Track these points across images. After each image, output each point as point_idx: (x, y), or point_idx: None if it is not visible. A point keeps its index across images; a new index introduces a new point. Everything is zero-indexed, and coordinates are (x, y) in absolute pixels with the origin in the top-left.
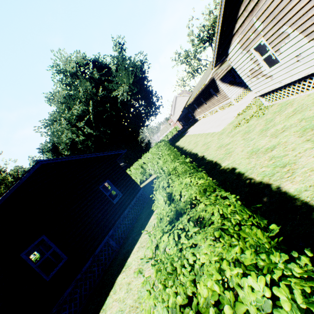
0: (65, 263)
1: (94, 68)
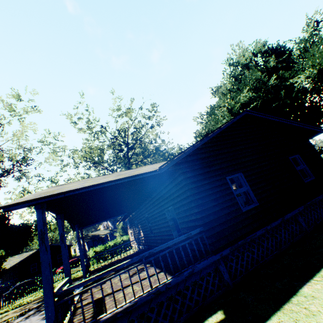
0: (256, 207)
1: (271, 55)
